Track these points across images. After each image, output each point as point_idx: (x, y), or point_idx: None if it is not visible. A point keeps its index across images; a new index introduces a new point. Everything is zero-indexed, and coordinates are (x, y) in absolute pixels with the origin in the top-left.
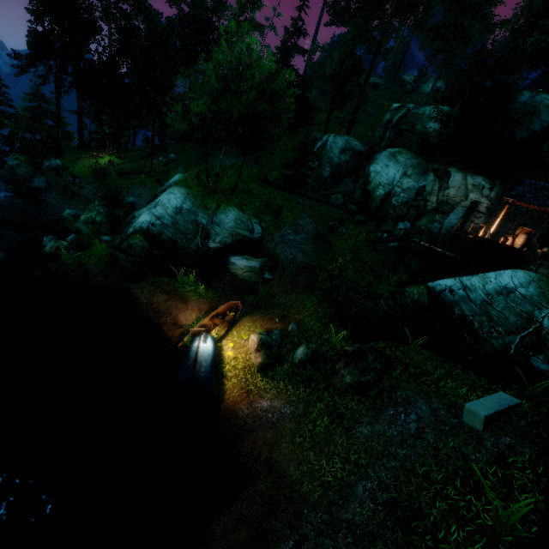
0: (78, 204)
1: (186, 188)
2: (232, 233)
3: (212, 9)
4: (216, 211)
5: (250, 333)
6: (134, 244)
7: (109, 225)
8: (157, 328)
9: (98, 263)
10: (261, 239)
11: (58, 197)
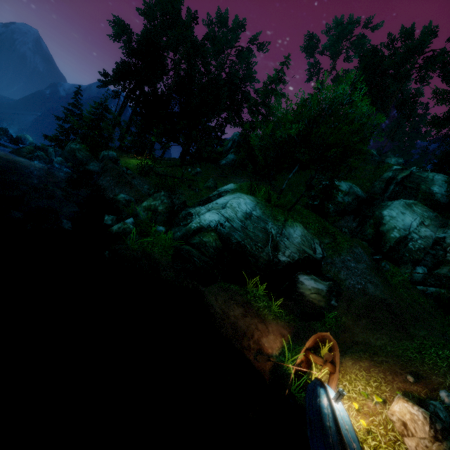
0: (130, 191)
1: (253, 196)
2: (299, 249)
3: (241, 80)
4: (284, 224)
5: (376, 391)
6: (208, 241)
7: (166, 216)
8: (240, 353)
9: (163, 254)
10: (320, 260)
11: (112, 182)
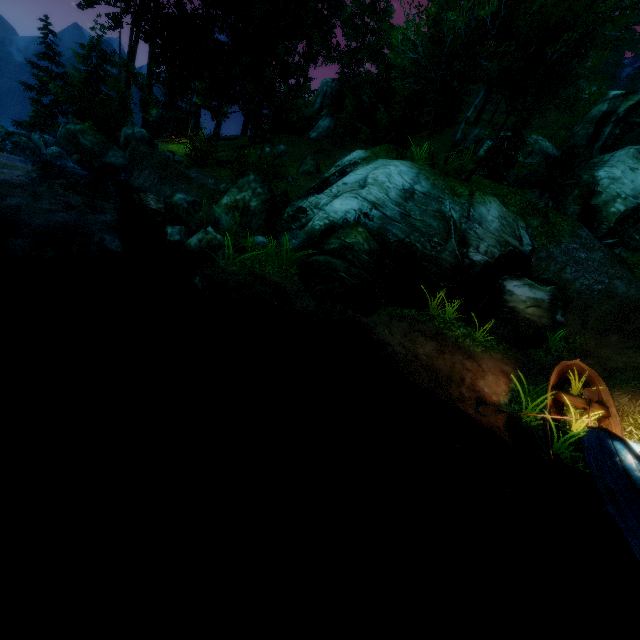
0: (190, 188)
1: (408, 161)
2: (500, 240)
3: None
4: (471, 200)
5: None
6: (357, 242)
7: (264, 217)
8: (451, 408)
9: (284, 275)
10: (529, 256)
11: (154, 177)
